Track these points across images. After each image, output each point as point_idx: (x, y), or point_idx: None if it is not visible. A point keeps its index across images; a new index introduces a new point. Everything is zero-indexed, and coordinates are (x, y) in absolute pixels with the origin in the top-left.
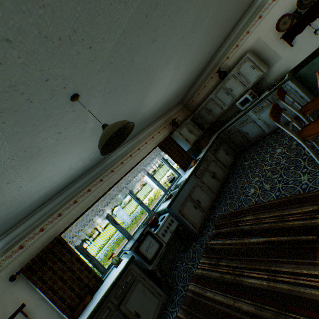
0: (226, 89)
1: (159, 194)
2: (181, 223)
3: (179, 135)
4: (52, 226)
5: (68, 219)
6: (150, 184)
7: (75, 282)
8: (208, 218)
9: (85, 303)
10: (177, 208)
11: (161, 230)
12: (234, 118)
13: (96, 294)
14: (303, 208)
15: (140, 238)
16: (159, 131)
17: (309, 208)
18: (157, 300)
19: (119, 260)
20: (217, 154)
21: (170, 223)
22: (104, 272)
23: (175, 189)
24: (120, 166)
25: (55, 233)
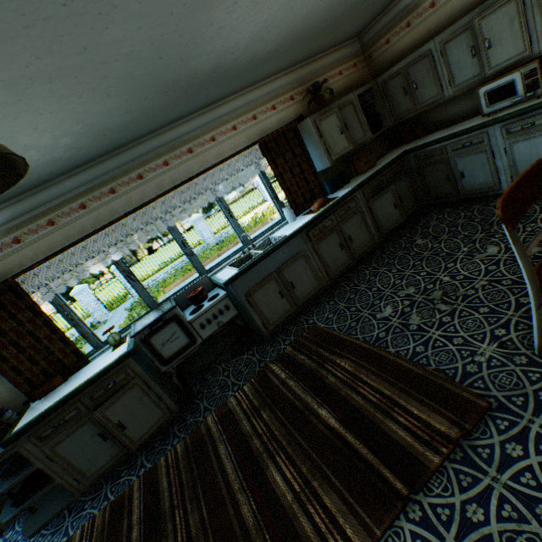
0: (476, 38)
1: (271, 216)
2: (246, 312)
3: (313, 130)
4: (1, 258)
5: (35, 252)
6: (263, 192)
7: (41, 354)
8: (297, 316)
9: (53, 385)
10: (244, 288)
11: (201, 318)
12: (457, 126)
13: (73, 377)
14: (434, 416)
15: (156, 324)
16: (274, 106)
17: (443, 425)
18: (161, 412)
19: (120, 341)
20: (375, 200)
21: (222, 310)
22: (98, 347)
23: (258, 251)
24: (160, 170)
25: (8, 271)
